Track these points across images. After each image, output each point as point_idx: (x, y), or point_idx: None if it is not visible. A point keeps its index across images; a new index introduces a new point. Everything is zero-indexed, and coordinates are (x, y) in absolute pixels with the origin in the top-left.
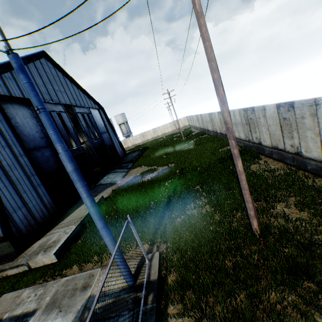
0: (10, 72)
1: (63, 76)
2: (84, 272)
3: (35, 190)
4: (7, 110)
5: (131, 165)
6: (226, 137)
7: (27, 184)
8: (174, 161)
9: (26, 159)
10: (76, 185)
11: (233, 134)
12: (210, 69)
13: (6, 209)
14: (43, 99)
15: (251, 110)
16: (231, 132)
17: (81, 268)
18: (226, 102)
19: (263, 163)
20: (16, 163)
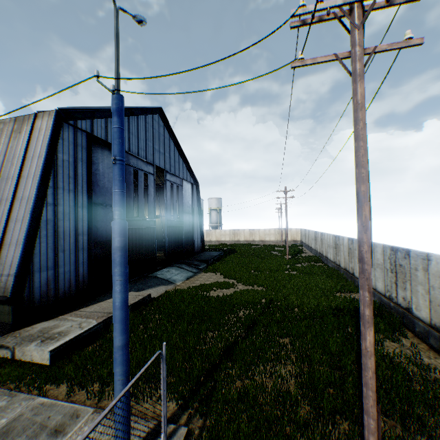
0: None
1: (169, 137)
2: (70, 403)
3: (76, 253)
4: (94, 154)
5: (203, 266)
6: (352, 278)
7: (71, 243)
8: (263, 284)
9: (85, 212)
10: (114, 270)
11: (370, 283)
12: (355, 176)
13: (33, 263)
14: (136, 154)
15: (404, 253)
16: (366, 278)
17: (70, 394)
18: (370, 230)
19: (409, 346)
20: (72, 213)
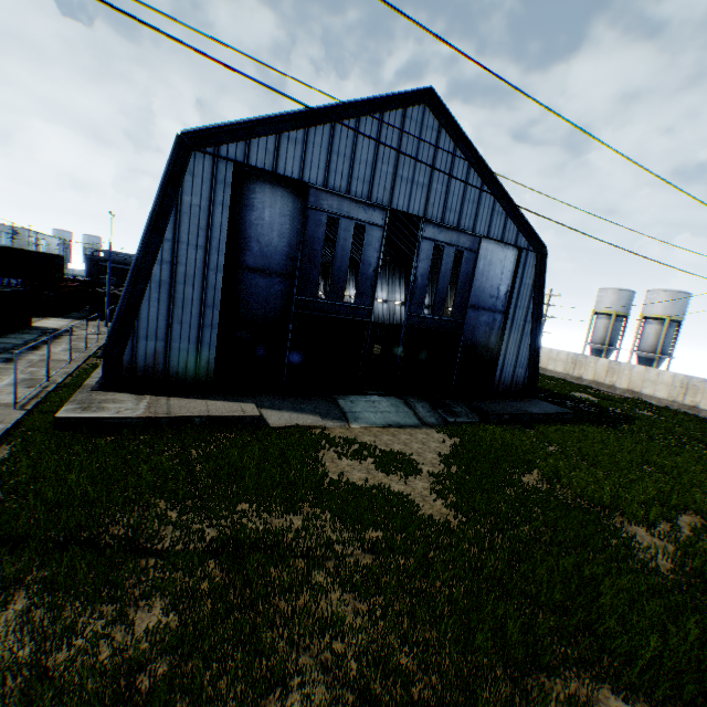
0: (304, 129)
1: (455, 149)
2: None
3: (200, 330)
4: (256, 195)
5: (462, 420)
6: None
7: (192, 315)
8: (464, 508)
9: (221, 278)
10: None
11: None
12: None
13: (138, 327)
14: (344, 189)
15: None
16: None
17: None
18: None
19: None
20: (199, 276)
